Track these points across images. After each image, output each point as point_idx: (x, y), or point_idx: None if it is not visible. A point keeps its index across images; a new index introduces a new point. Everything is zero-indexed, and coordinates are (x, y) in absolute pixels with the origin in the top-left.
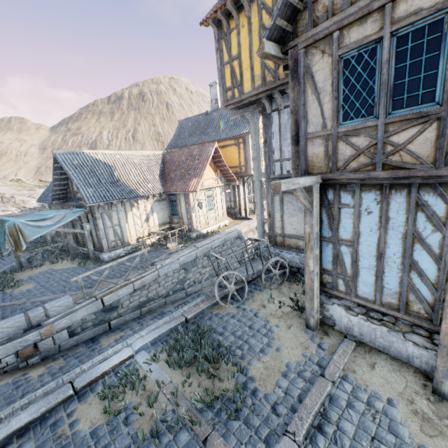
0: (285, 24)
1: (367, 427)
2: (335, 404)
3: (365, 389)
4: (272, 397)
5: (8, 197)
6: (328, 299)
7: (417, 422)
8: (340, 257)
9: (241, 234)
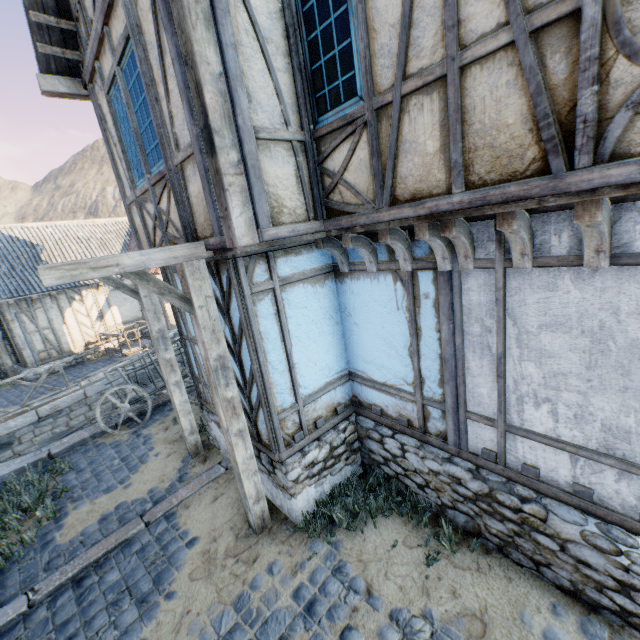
0: (58, 51)
1: (133, 575)
2: (125, 551)
3: (178, 529)
4: (62, 548)
5: None
6: (208, 415)
7: (196, 564)
8: (198, 360)
9: None
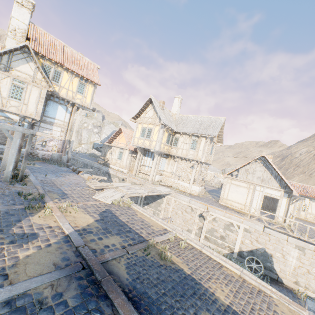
0: None
1: None
2: None
3: None
4: None
5: None
6: None
7: None
8: None
9: (111, 173)
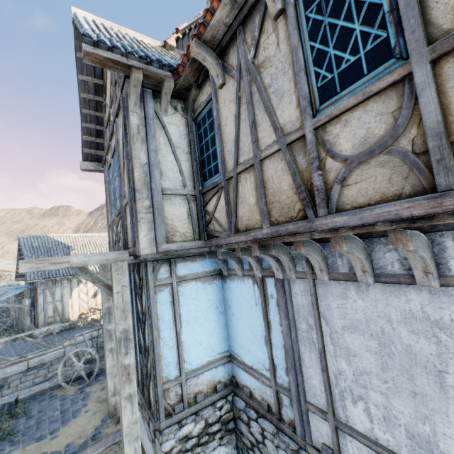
0: (93, 151)
1: None
2: None
3: None
4: None
5: (7, 274)
6: None
7: None
8: None
9: None
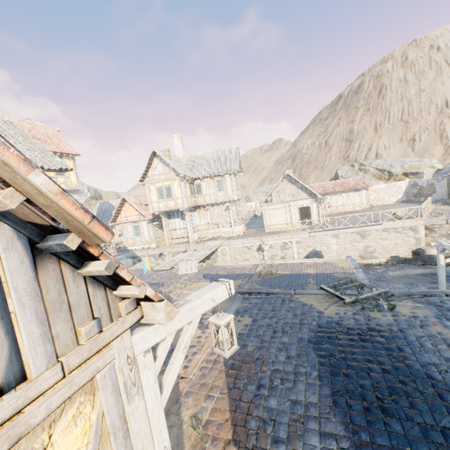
0: None
1: None
2: None
3: None
4: None
5: None
6: None
7: None
8: None
9: (139, 256)
